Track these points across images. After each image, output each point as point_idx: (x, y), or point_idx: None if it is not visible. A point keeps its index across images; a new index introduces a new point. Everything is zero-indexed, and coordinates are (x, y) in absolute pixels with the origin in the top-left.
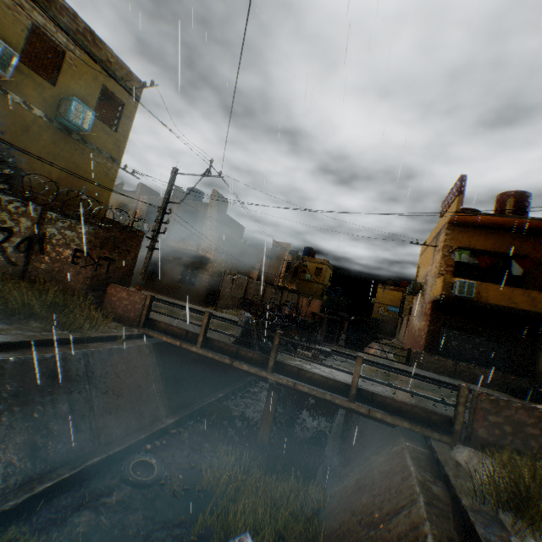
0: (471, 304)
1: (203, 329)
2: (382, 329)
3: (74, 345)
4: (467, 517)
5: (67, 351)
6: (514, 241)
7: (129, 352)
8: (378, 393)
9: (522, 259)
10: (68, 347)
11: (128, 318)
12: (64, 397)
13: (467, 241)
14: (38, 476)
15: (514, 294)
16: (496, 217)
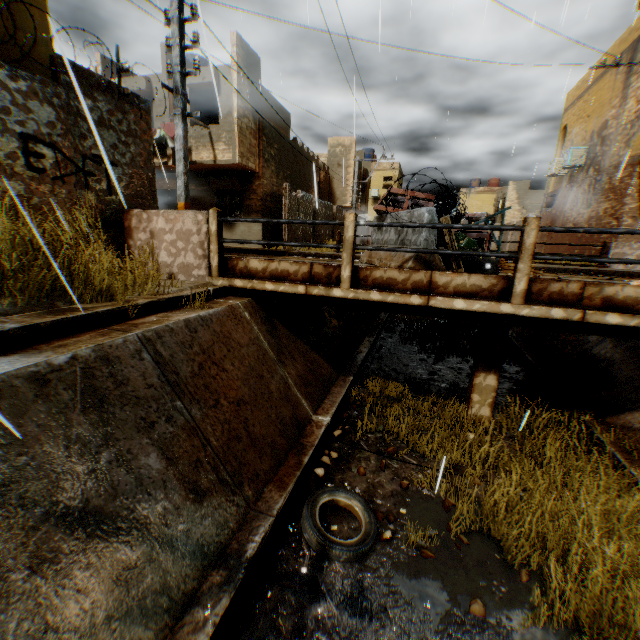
0: None
1: (348, 250)
2: None
3: (111, 327)
4: None
5: (100, 340)
6: None
7: (221, 322)
8: None
9: None
10: (98, 333)
11: (184, 266)
12: (141, 441)
13: None
14: (163, 634)
15: None
16: None
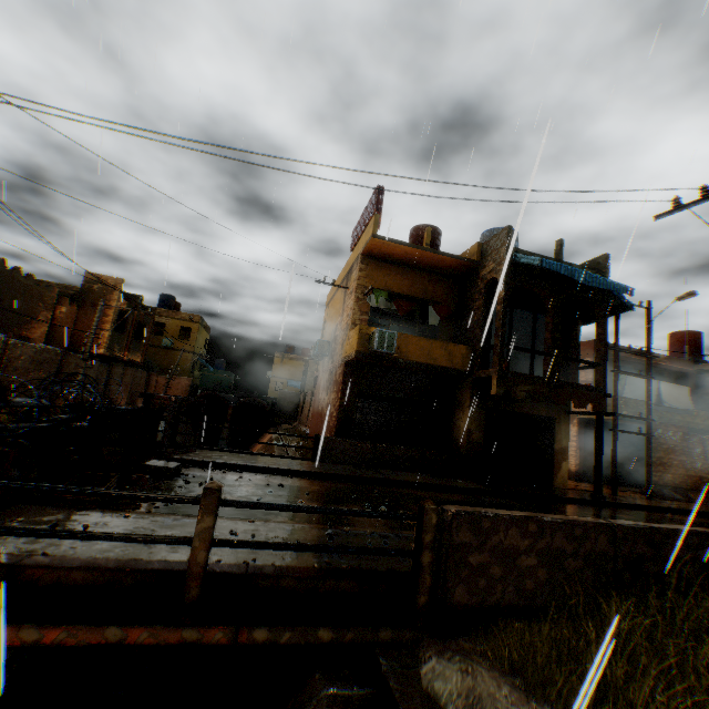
0: (392, 363)
1: None
2: (281, 411)
3: None
4: None
5: None
6: (430, 285)
7: None
8: (260, 571)
9: (440, 305)
10: None
11: None
12: None
13: (385, 281)
14: None
15: (434, 347)
16: (416, 249)
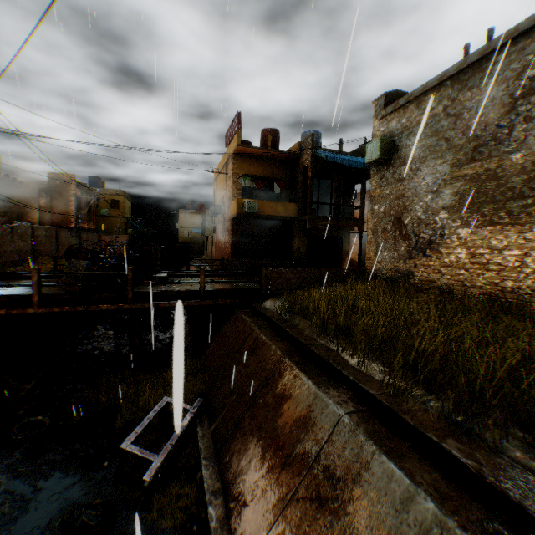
0: (256, 217)
1: (37, 287)
2: (192, 250)
3: None
4: (276, 324)
5: None
6: (275, 168)
7: None
8: (218, 289)
9: (280, 181)
10: None
11: None
12: None
13: (248, 169)
14: None
15: (278, 206)
16: (264, 150)
